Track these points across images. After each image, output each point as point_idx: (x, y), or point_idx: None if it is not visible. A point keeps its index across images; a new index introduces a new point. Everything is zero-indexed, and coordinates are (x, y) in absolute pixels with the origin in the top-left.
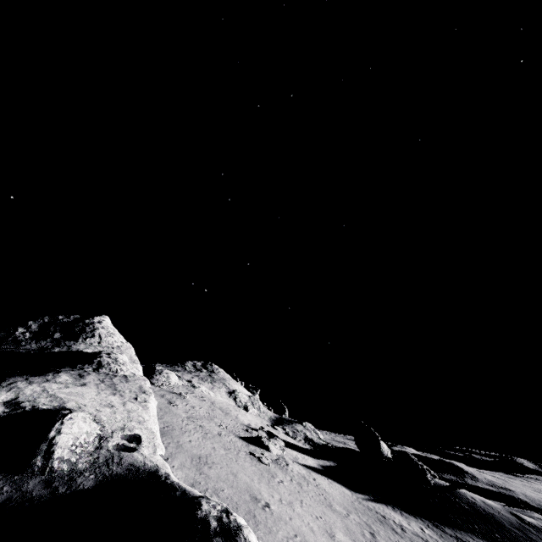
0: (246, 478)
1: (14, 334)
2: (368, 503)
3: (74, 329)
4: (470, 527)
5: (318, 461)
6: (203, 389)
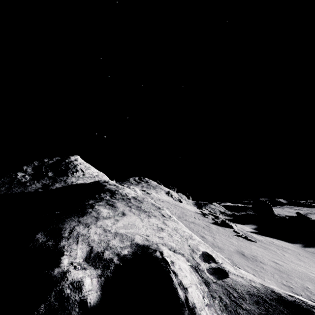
0: (281, 262)
1: (17, 178)
2: (308, 249)
3: (60, 168)
4: None
5: (246, 226)
6: (154, 194)
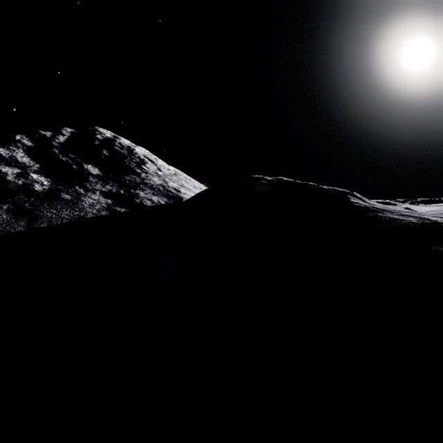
0: None
1: (10, 183)
2: None
3: (102, 154)
4: None
5: None
6: None
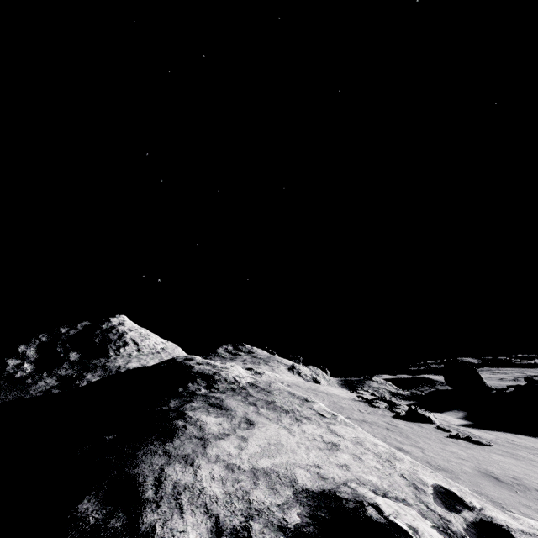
0: None
1: (5, 372)
2: None
3: (93, 342)
4: None
5: (447, 414)
6: (268, 373)
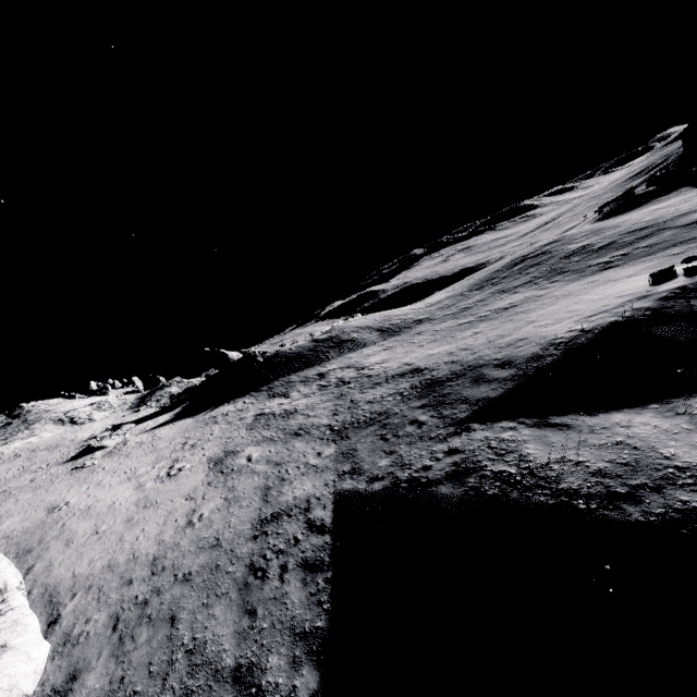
0: (52, 499)
1: None
2: (207, 415)
3: None
4: (281, 373)
5: (176, 411)
6: (16, 444)
